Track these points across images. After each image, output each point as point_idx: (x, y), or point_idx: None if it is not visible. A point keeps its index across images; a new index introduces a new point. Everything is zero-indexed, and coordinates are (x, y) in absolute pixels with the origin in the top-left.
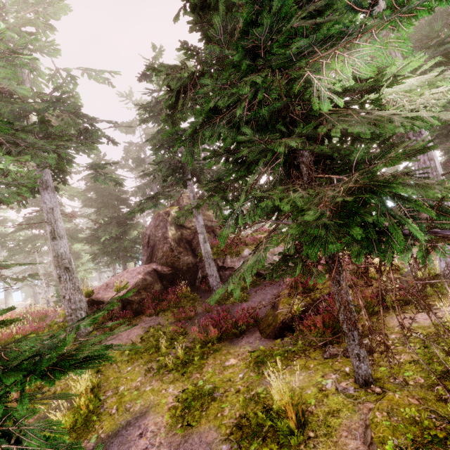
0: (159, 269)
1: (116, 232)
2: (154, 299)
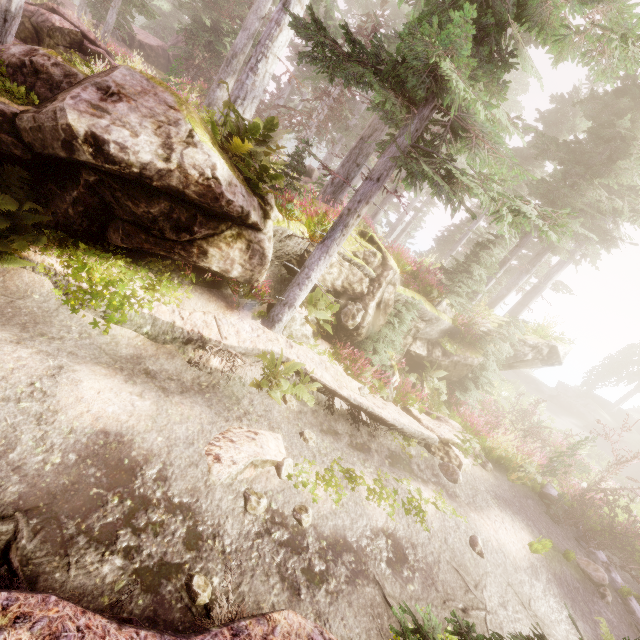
0: (171, 56)
1: (166, 9)
2: (156, 64)
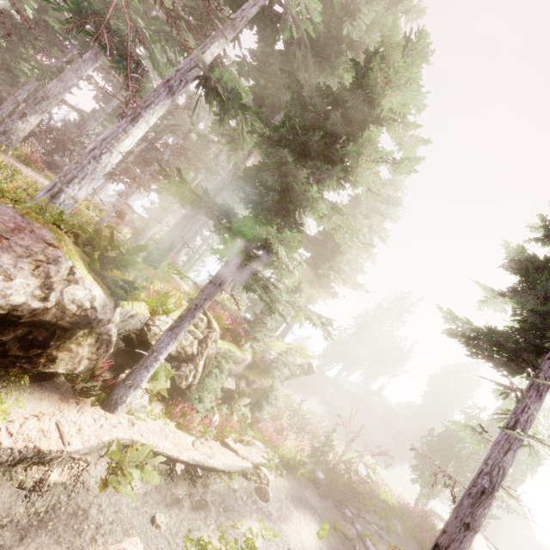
0: None
1: None
2: None
